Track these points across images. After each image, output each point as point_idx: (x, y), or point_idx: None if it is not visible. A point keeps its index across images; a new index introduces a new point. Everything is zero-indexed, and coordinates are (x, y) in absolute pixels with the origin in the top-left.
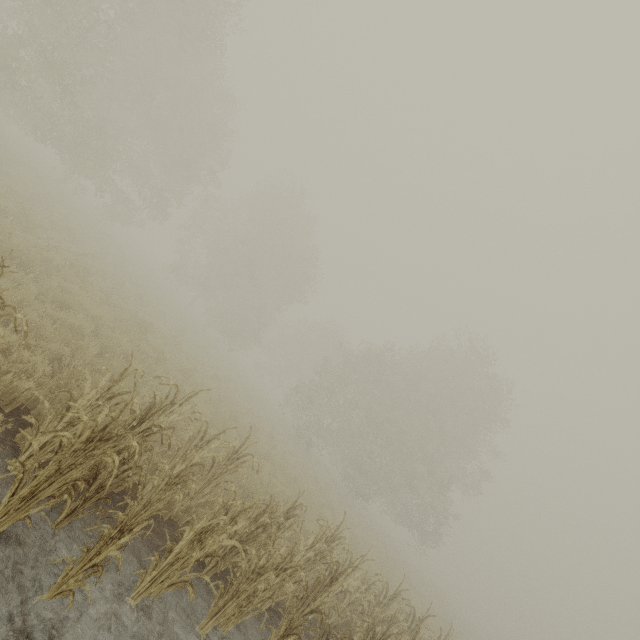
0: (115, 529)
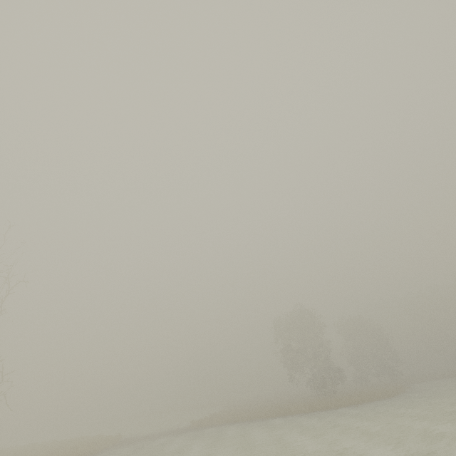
0: None
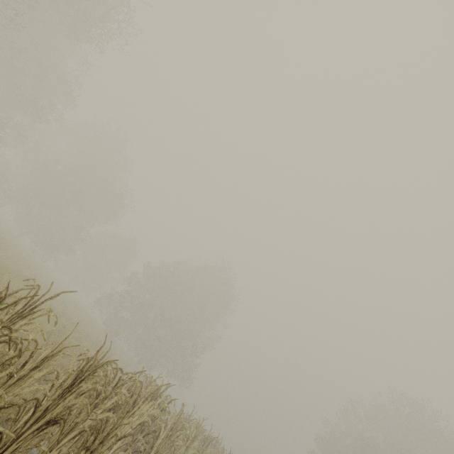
0: None
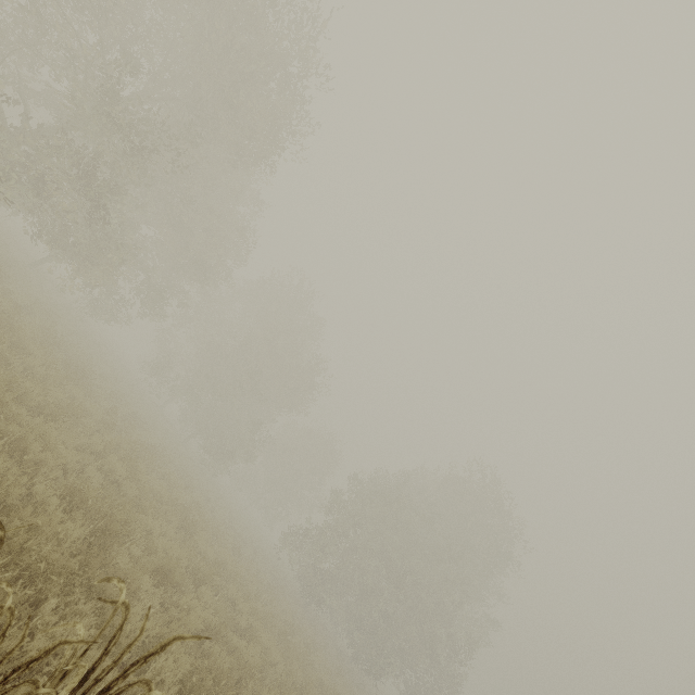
0: None
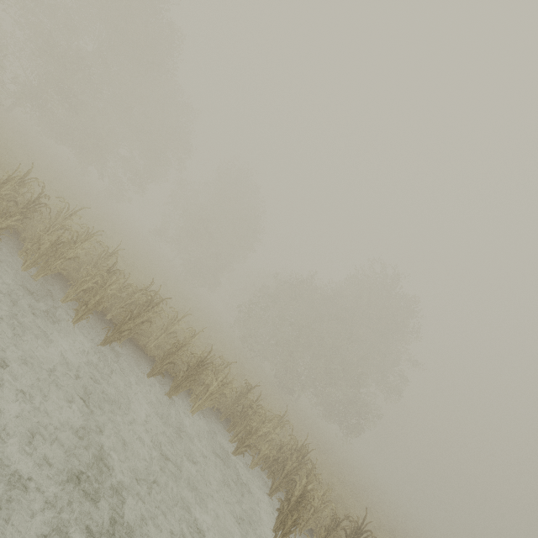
0: (2, 212)
